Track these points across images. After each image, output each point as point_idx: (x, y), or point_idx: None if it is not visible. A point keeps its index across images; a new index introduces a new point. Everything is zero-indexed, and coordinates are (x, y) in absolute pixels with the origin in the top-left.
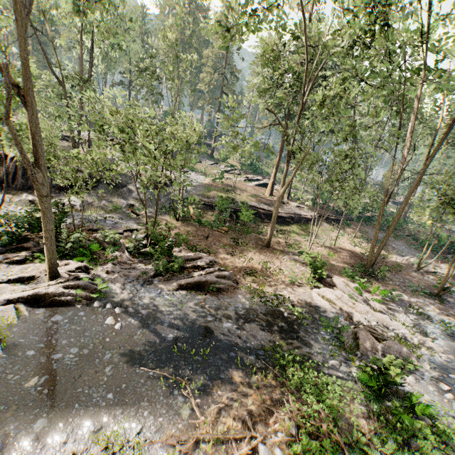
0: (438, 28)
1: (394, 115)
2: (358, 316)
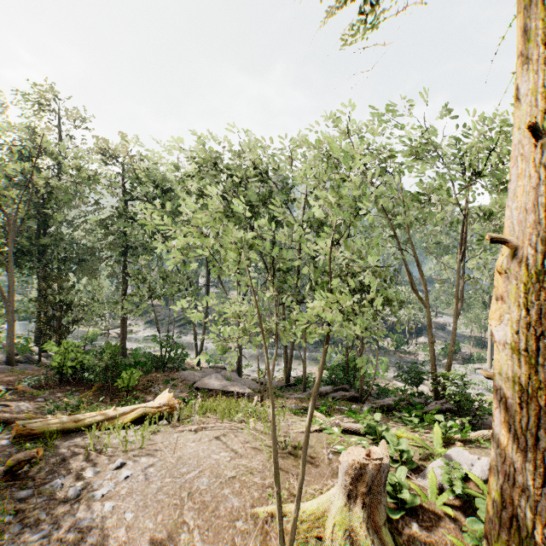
0: None
1: None
2: None
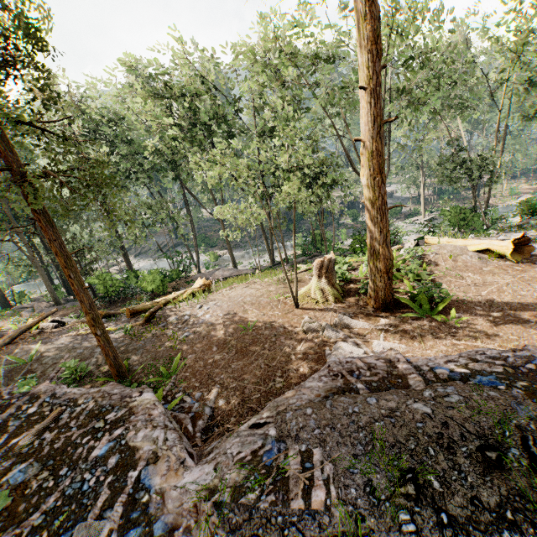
0: None
1: None
2: None
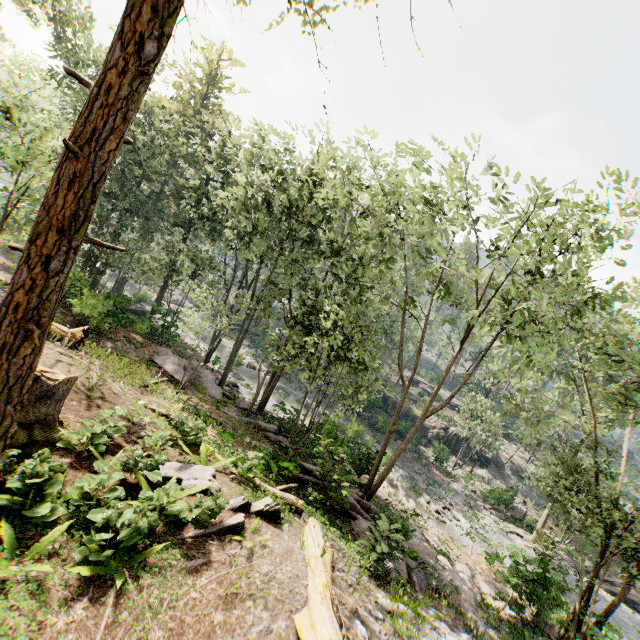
0: None
1: None
2: None
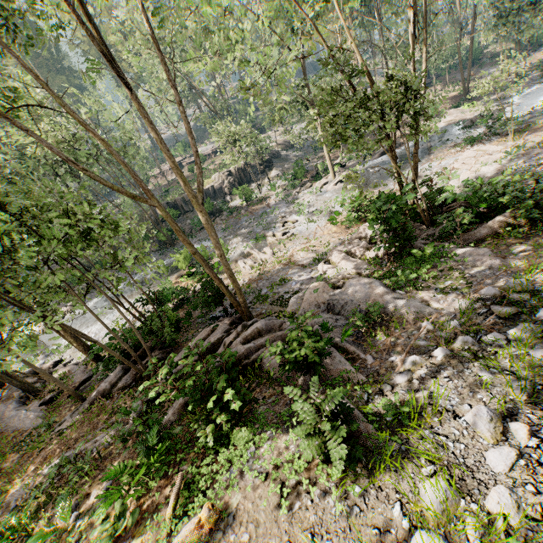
0: None
1: None
2: (469, 117)
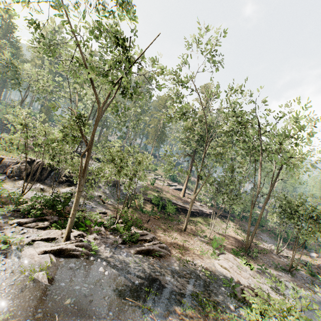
0: (264, 134)
1: (252, 161)
2: (243, 280)
